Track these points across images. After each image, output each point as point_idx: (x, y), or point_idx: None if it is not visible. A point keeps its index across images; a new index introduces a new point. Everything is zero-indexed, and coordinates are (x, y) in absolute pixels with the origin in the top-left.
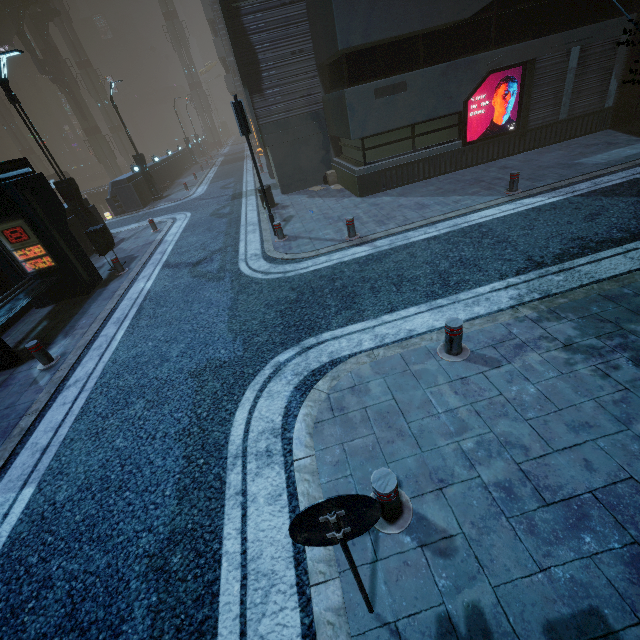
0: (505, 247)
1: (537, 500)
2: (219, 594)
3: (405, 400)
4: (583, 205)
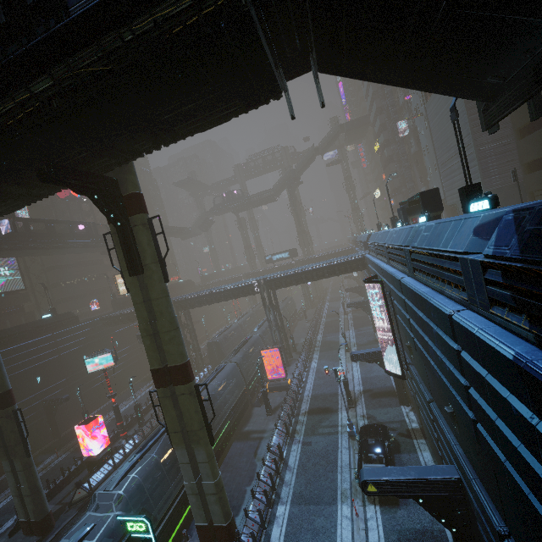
0: None
1: None
2: None
3: None
4: None
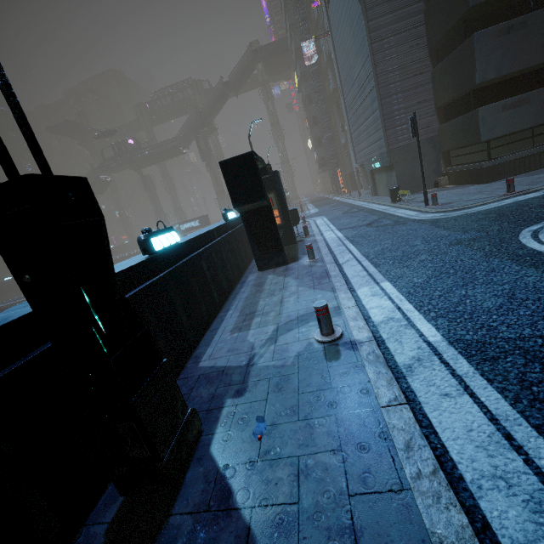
0: None
1: None
2: None
3: None
4: None
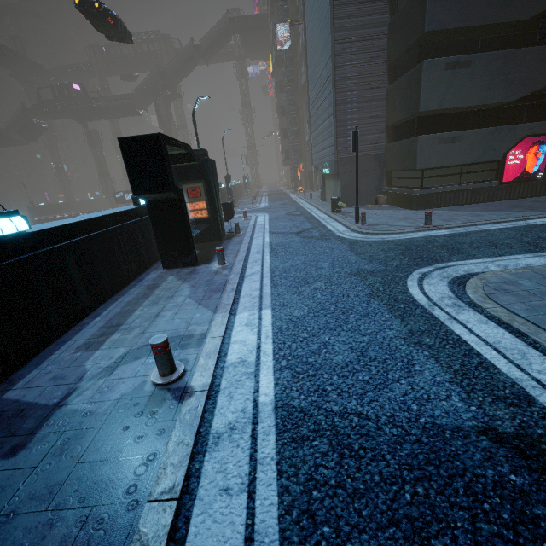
0: None
1: None
2: (481, 354)
3: None
4: None
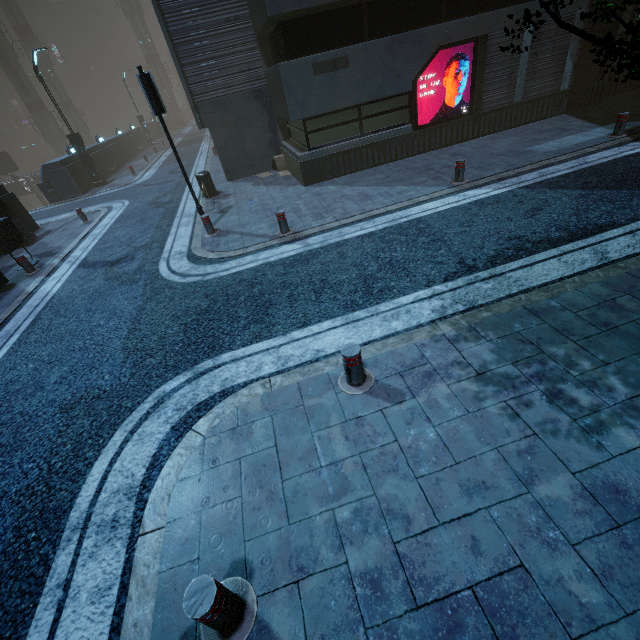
0: (439, 247)
1: (406, 600)
2: None
3: (288, 448)
4: (526, 198)
